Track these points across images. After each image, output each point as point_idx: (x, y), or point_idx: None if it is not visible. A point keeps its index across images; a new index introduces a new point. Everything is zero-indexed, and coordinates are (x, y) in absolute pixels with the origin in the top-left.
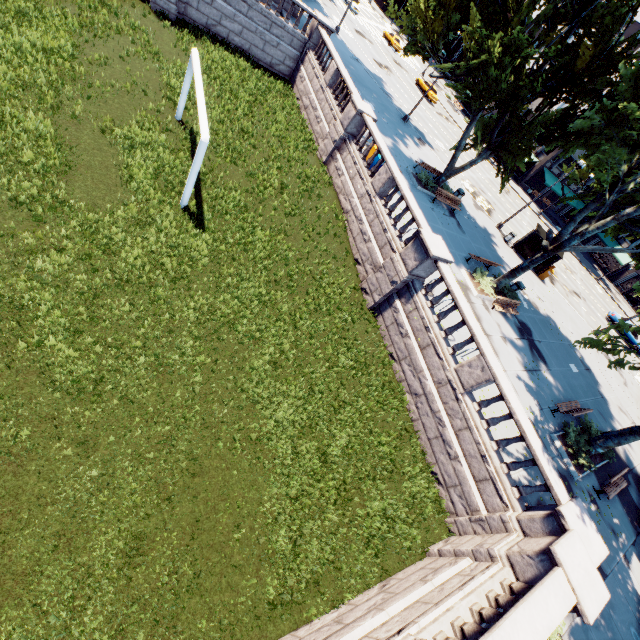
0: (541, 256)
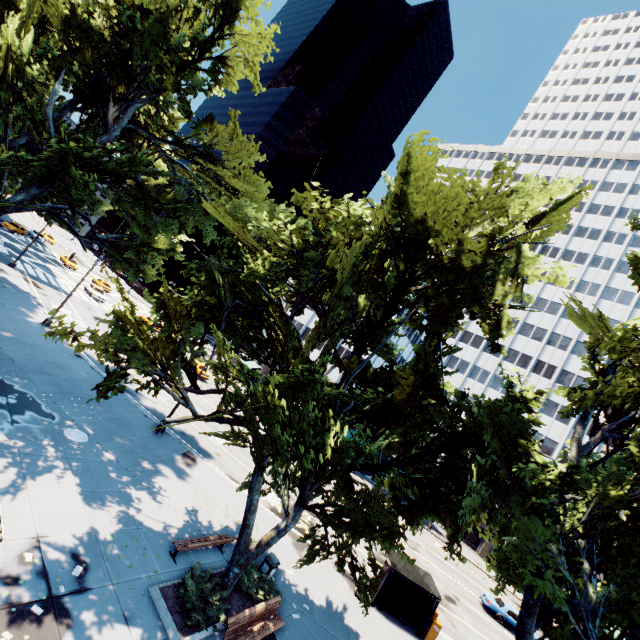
0: None
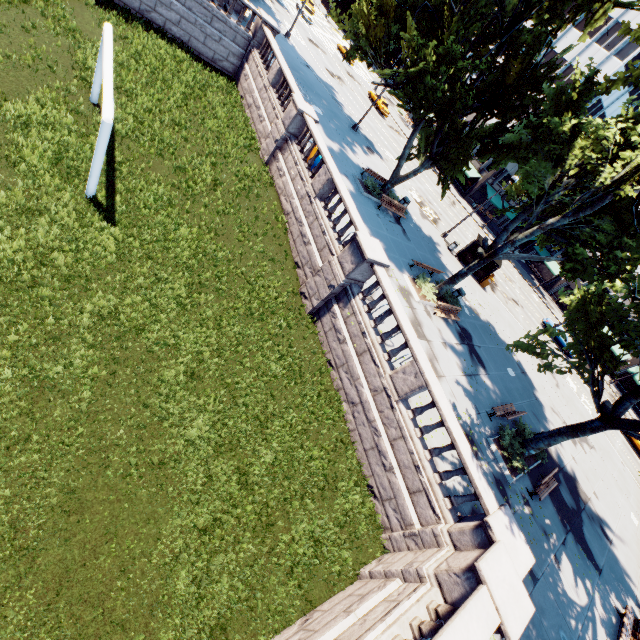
0: (478, 263)
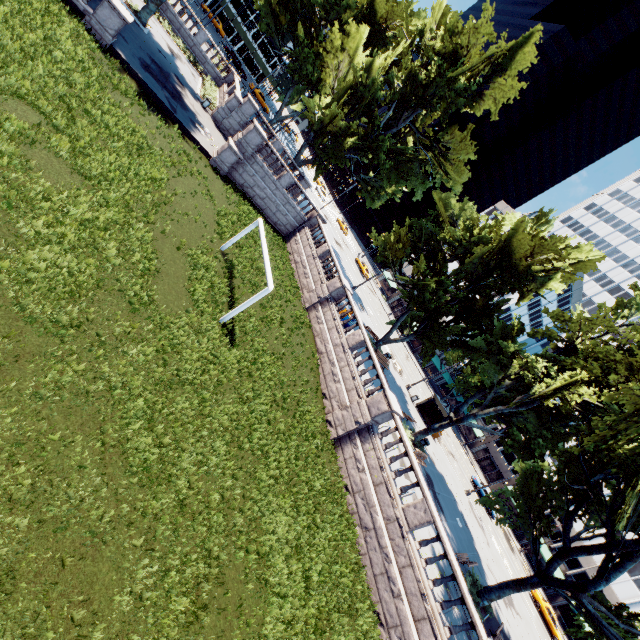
0: (448, 423)
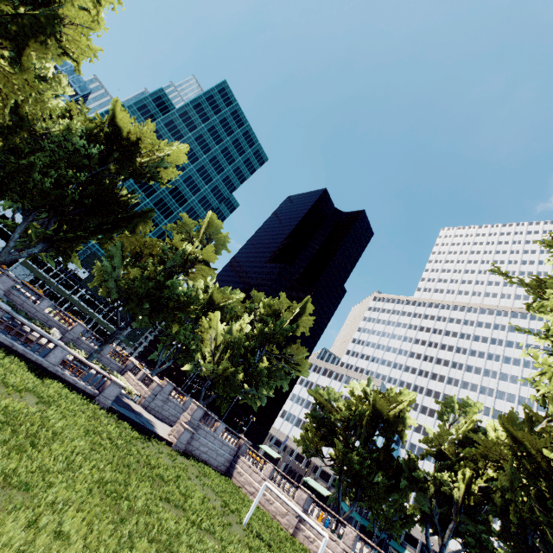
0: None
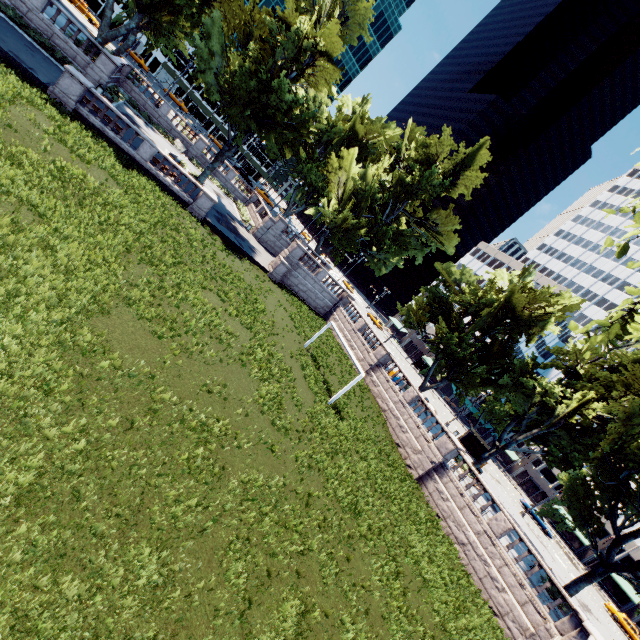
0: (495, 451)
